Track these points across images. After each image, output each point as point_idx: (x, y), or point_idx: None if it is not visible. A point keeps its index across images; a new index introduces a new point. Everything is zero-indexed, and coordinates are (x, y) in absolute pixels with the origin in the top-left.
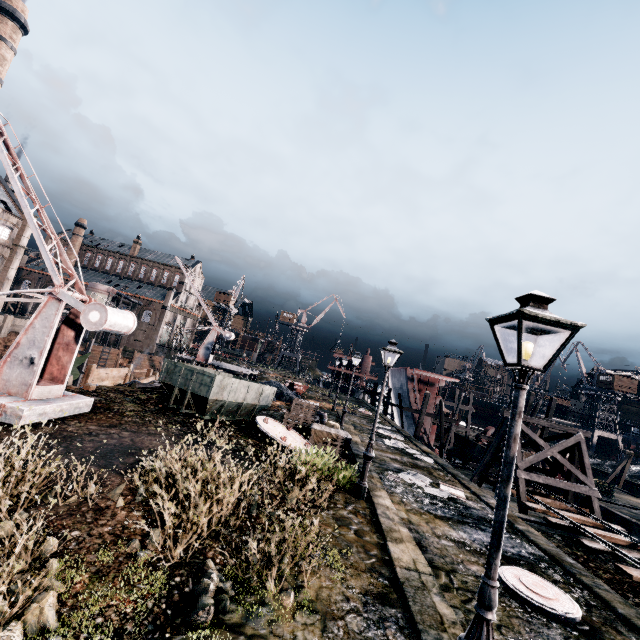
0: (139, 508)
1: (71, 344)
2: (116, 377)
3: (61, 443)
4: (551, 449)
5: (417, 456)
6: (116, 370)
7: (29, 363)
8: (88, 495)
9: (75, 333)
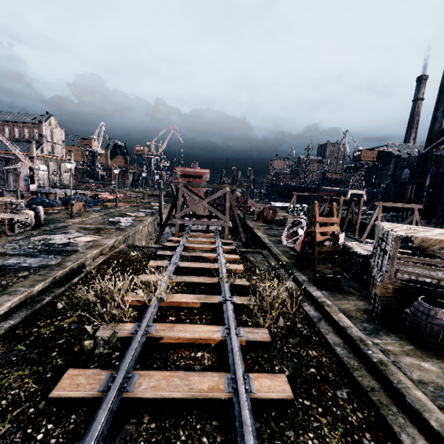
0: None
1: None
2: None
3: None
4: (202, 202)
5: (121, 223)
6: None
7: None
8: None
9: None
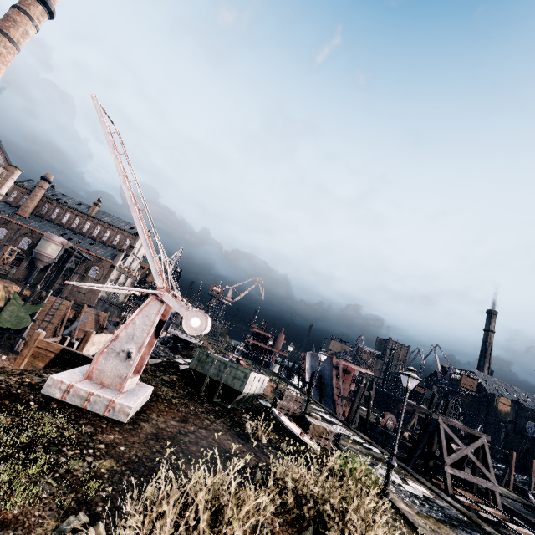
0: (290, 531)
1: (151, 337)
2: (102, 342)
3: (175, 447)
4: (466, 449)
5: (366, 445)
6: (105, 336)
7: (126, 356)
8: (265, 522)
9: (156, 327)
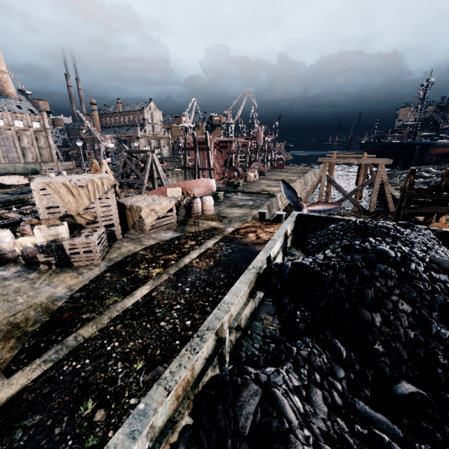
0: None
1: None
2: None
3: None
4: (131, 165)
5: None
6: None
7: None
8: None
9: None
